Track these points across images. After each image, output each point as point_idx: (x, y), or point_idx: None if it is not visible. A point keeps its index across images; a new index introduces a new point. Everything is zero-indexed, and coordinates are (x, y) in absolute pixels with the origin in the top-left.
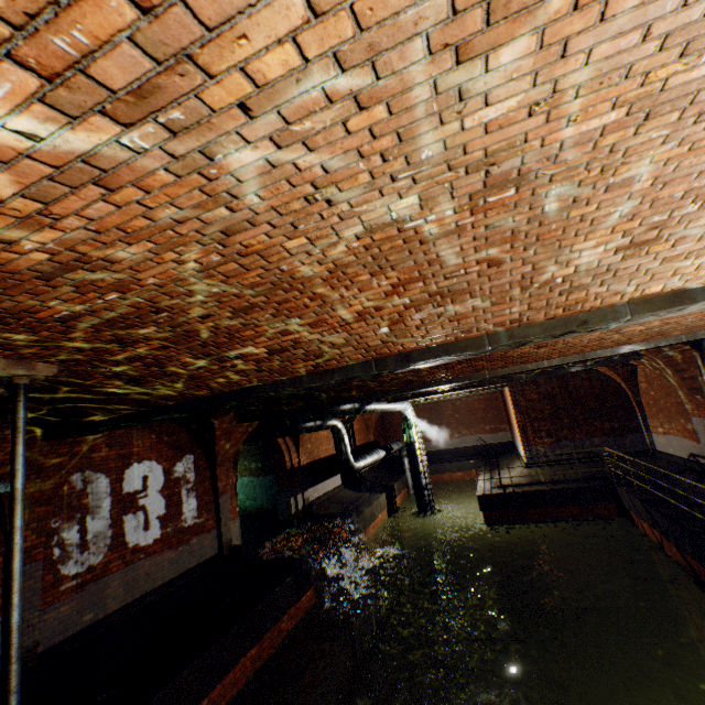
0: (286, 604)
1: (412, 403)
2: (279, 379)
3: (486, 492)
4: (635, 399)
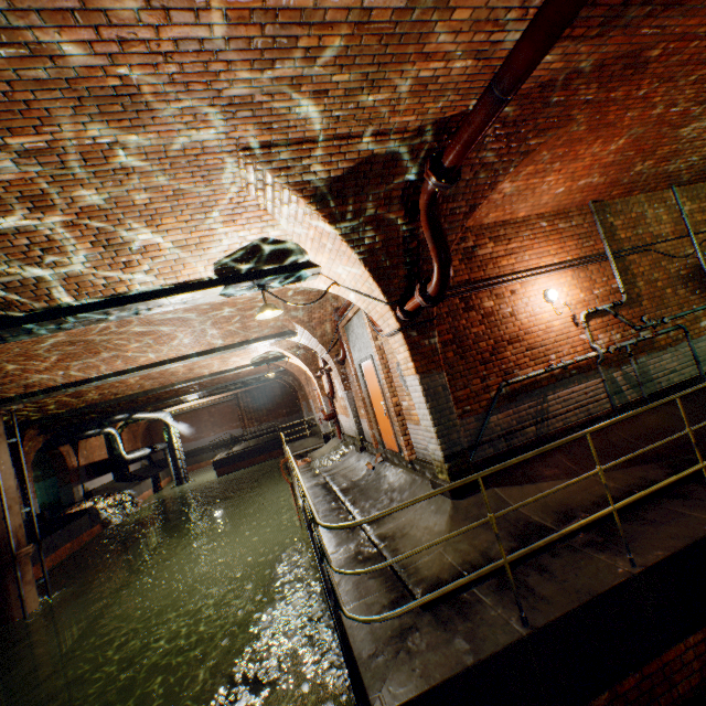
0: (86, 527)
1: (174, 414)
2: (99, 402)
3: (218, 458)
4: (296, 395)
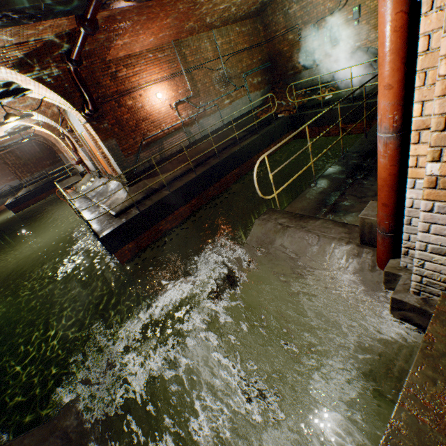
0: None
1: None
2: None
3: (9, 203)
4: (54, 150)
